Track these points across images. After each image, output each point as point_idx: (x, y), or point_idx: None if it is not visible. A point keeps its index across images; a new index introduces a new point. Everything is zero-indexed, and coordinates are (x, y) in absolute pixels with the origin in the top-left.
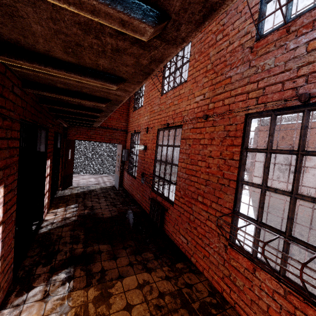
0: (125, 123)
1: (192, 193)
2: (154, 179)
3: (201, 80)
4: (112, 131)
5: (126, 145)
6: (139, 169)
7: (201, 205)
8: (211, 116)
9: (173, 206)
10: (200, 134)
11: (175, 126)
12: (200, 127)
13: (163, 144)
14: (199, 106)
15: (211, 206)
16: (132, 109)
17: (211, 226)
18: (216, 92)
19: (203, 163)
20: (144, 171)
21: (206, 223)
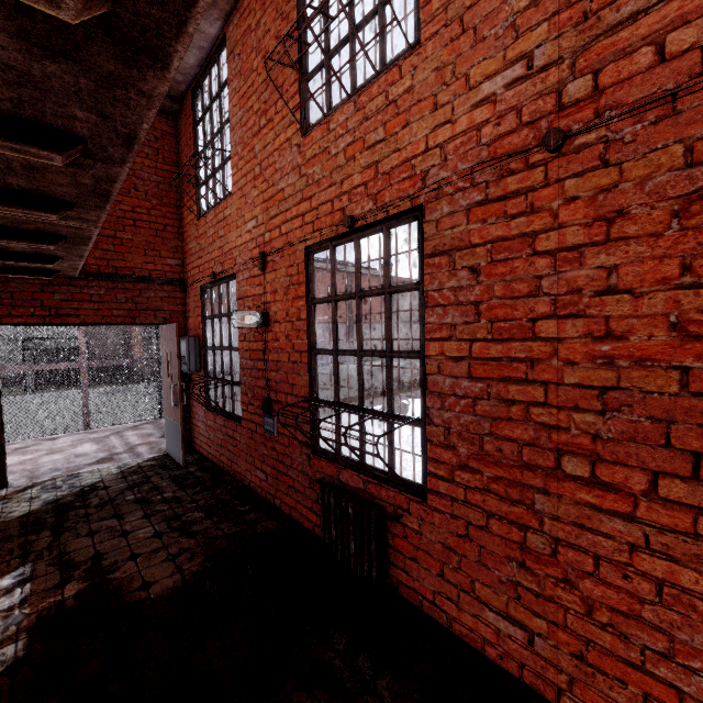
0: (174, 258)
1: (525, 447)
2: (317, 415)
3: (500, 11)
4: (136, 287)
5: (189, 325)
6: (251, 391)
7: (588, 490)
8: (584, 131)
9: (424, 500)
10: (531, 214)
11: (383, 219)
12: (526, 187)
13: (336, 294)
14: (506, 111)
15: (653, 494)
16: (192, 213)
17: (668, 577)
18: (602, 24)
19: (567, 326)
20: (271, 394)
21: (632, 564)
